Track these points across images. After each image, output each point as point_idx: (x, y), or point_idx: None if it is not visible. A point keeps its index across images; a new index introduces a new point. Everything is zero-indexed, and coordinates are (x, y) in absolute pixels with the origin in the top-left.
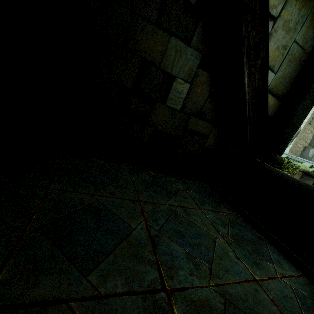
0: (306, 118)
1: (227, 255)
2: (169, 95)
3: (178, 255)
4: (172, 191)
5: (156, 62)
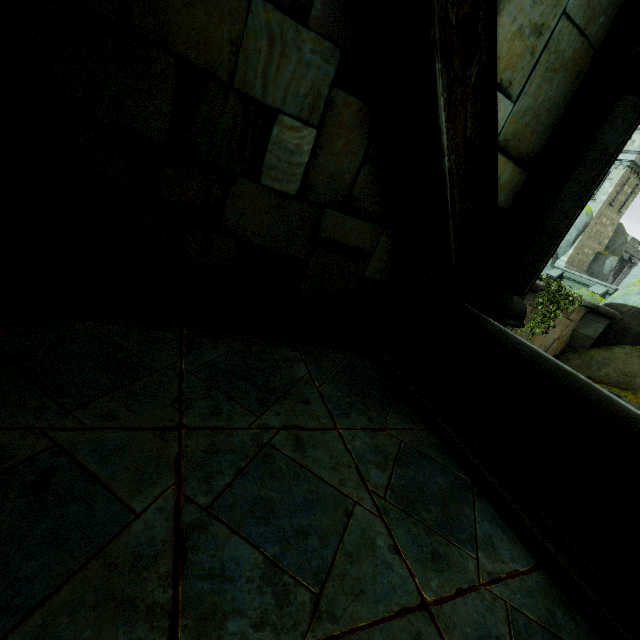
0: (606, 193)
1: (370, 548)
2: (266, 160)
3: (240, 574)
4: (279, 387)
5: (220, 70)
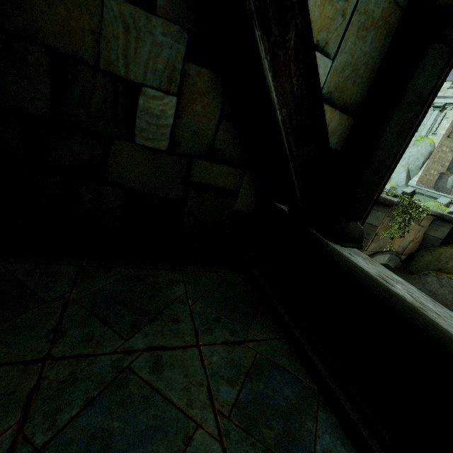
0: (444, 128)
1: None
2: (137, 124)
3: None
4: (154, 309)
5: (86, 56)
